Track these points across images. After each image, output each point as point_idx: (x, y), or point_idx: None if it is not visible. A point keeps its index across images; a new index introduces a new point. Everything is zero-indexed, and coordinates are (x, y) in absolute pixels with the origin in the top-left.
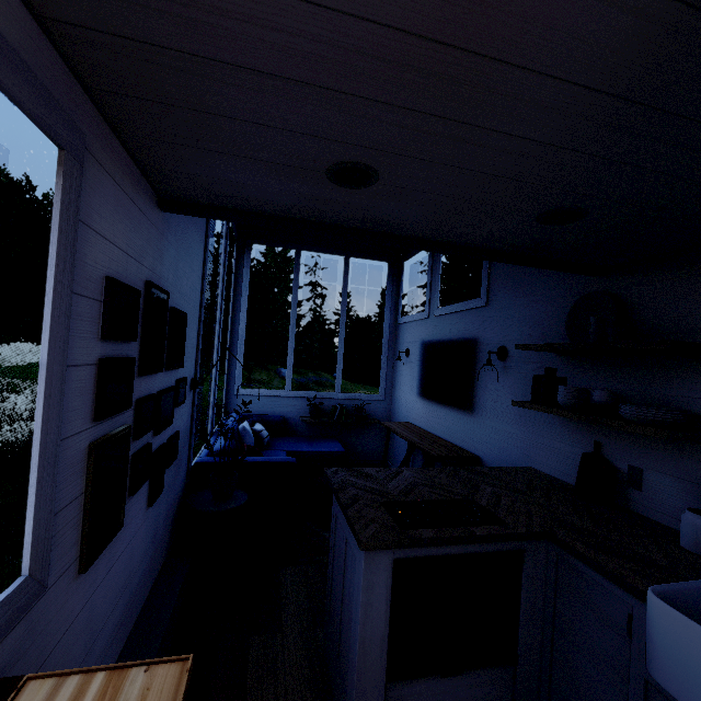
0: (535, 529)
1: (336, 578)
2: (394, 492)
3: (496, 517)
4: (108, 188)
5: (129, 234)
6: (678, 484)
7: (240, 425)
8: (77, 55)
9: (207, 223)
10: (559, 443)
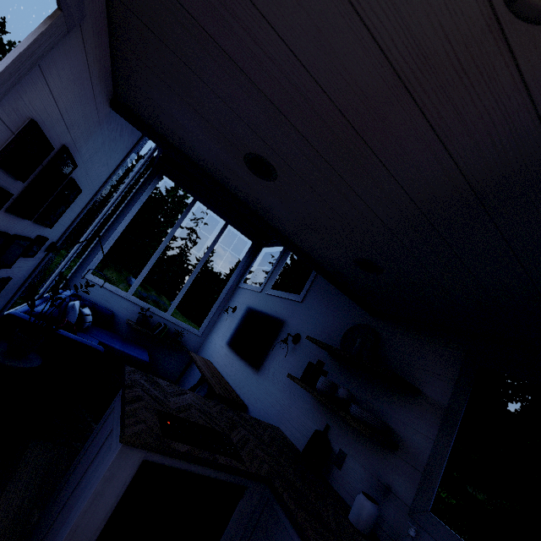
0: (261, 473)
1: (83, 464)
2: (173, 406)
3: (239, 454)
4: (79, 62)
5: (73, 104)
6: (363, 473)
7: (71, 302)
8: None
9: (139, 140)
10: (304, 416)
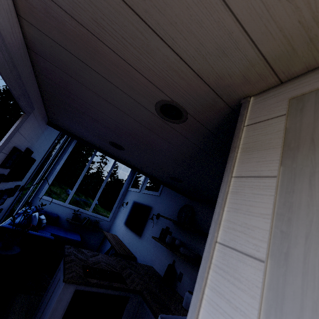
0: (136, 288)
1: (46, 299)
2: (90, 262)
3: (125, 281)
4: (32, 120)
5: (31, 133)
6: (190, 281)
7: (33, 213)
8: (45, 93)
9: None
10: (163, 258)
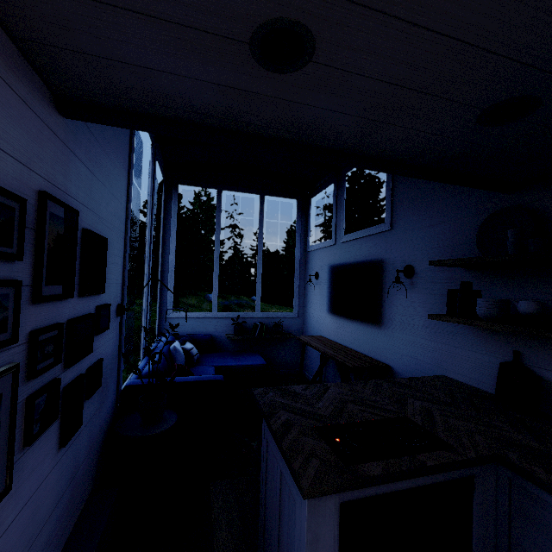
0: (484, 452)
1: (270, 510)
2: (326, 413)
3: (439, 439)
4: None
5: (1, 124)
6: None
7: (171, 345)
8: None
9: (130, 154)
10: (473, 352)
